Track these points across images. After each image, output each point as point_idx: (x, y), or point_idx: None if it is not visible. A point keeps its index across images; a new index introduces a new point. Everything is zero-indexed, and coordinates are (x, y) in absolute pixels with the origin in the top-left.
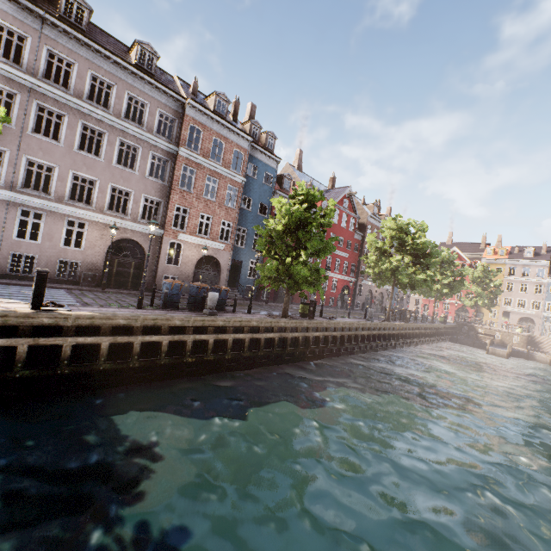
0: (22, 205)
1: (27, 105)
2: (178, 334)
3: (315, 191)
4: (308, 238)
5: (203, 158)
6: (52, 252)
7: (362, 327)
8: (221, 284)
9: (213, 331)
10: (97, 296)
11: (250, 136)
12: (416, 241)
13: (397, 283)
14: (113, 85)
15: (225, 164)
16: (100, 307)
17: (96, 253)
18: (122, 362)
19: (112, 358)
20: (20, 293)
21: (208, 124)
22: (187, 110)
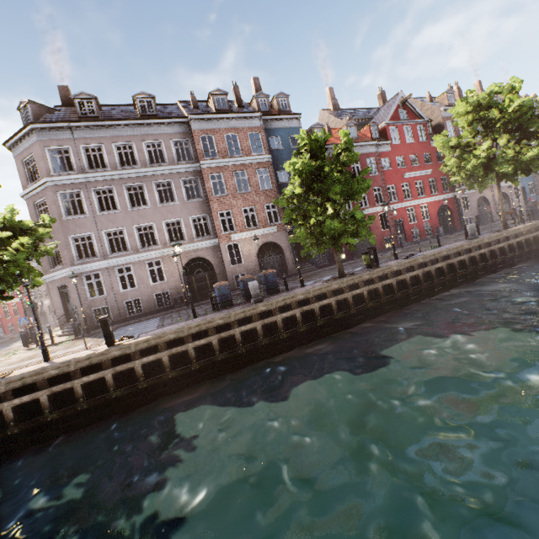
0: (116, 266)
1: (88, 195)
2: (224, 331)
3: (315, 134)
4: (326, 188)
5: (223, 160)
6: (148, 291)
7: (457, 252)
8: (289, 263)
9: (258, 318)
10: (179, 315)
11: (257, 112)
12: (506, 111)
13: (501, 177)
14: (132, 144)
15: (245, 152)
16: (164, 327)
17: (176, 279)
18: (185, 367)
19: (178, 366)
20: (125, 331)
21: (215, 126)
22: (192, 126)
